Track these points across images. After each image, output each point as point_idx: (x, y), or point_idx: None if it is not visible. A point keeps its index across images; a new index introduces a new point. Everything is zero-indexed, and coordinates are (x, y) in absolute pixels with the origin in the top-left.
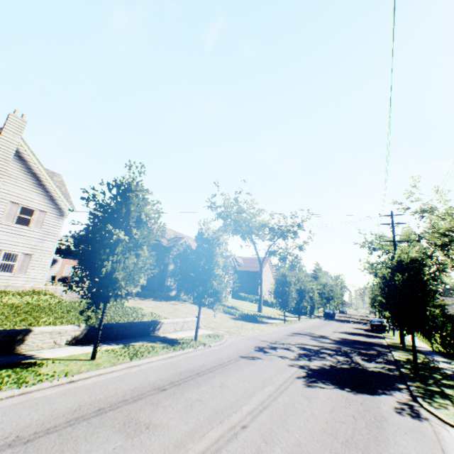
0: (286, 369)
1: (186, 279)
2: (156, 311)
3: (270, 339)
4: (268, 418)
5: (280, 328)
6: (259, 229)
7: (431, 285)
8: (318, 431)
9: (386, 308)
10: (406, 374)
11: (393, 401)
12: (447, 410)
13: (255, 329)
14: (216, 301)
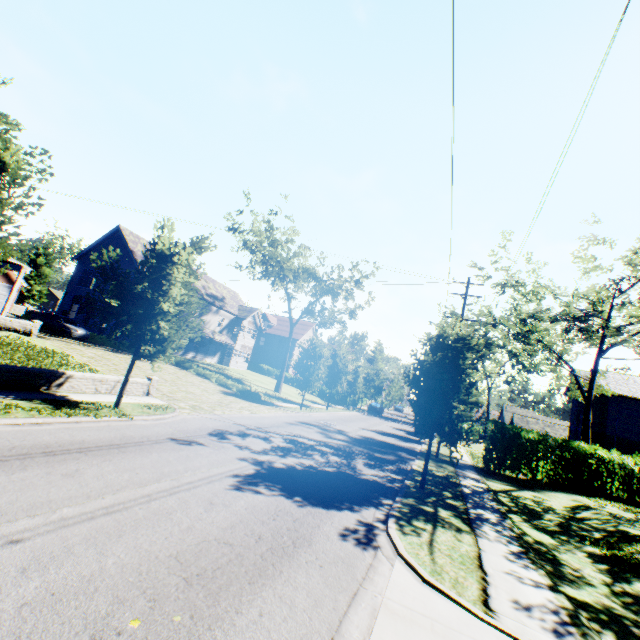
0: (229, 463)
1: (107, 309)
2: (92, 364)
3: (254, 424)
4: (89, 531)
5: (287, 414)
6: (298, 276)
7: (468, 374)
8: (163, 557)
9: (408, 399)
10: (407, 487)
11: (352, 520)
12: (417, 537)
13: (244, 410)
14: (158, 354)
